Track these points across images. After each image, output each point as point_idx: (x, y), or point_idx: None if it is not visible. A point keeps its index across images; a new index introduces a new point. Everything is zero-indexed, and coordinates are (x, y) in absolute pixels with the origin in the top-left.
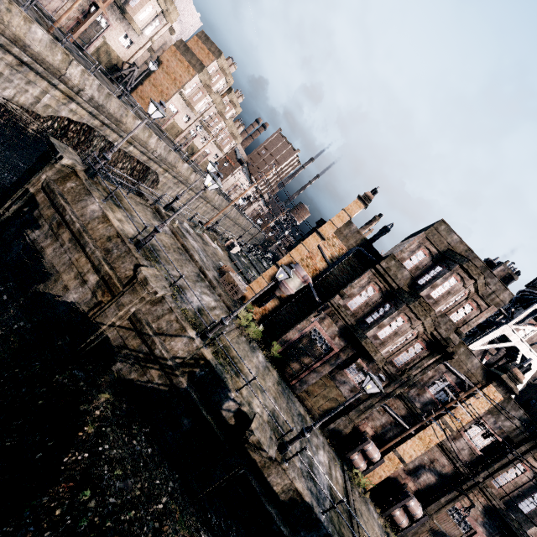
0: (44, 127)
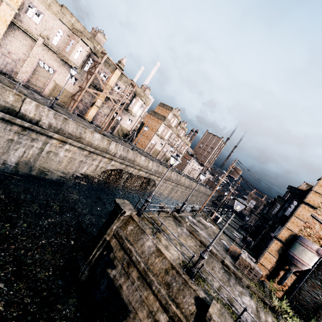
0: (100, 178)
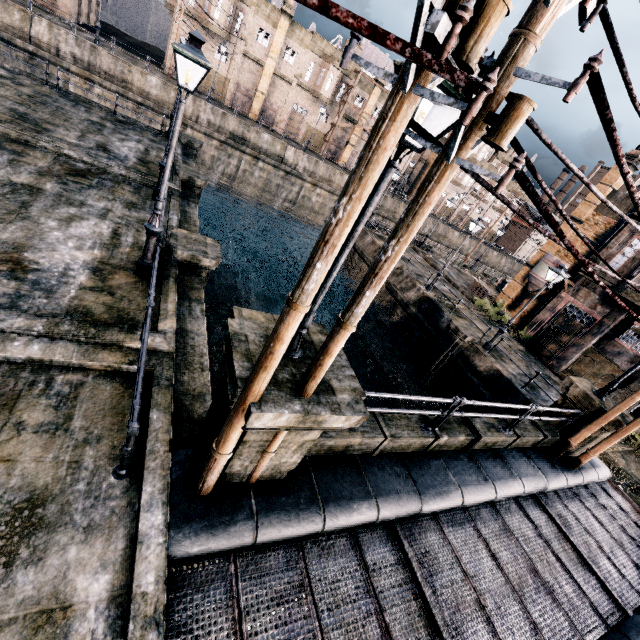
0: None
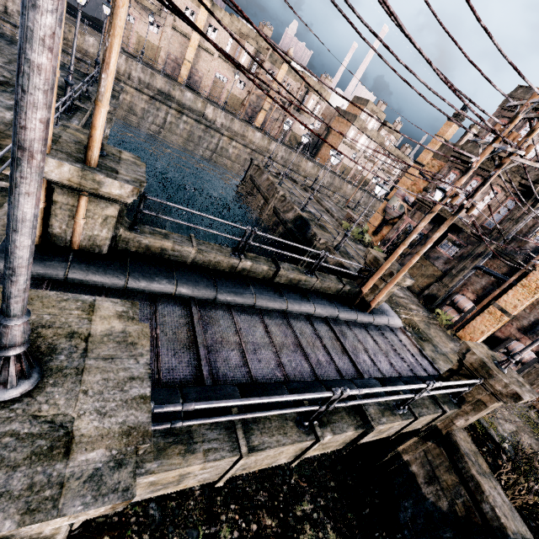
0: None
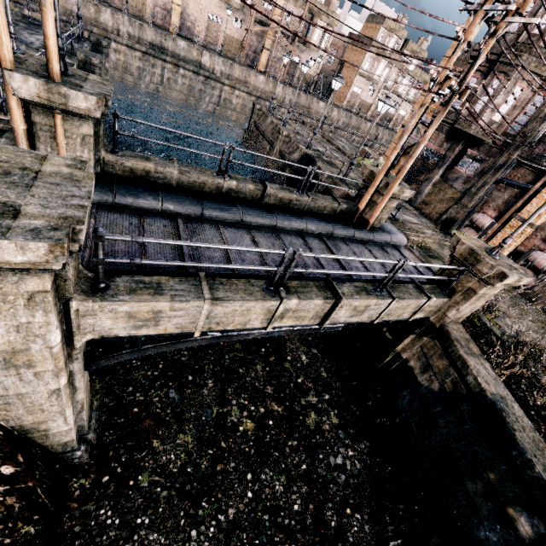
0: None
